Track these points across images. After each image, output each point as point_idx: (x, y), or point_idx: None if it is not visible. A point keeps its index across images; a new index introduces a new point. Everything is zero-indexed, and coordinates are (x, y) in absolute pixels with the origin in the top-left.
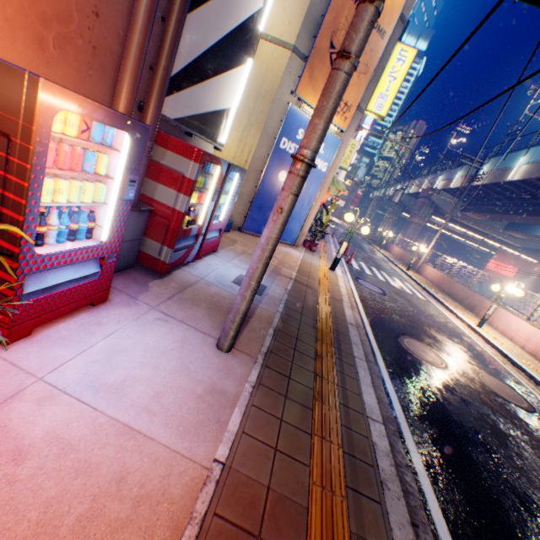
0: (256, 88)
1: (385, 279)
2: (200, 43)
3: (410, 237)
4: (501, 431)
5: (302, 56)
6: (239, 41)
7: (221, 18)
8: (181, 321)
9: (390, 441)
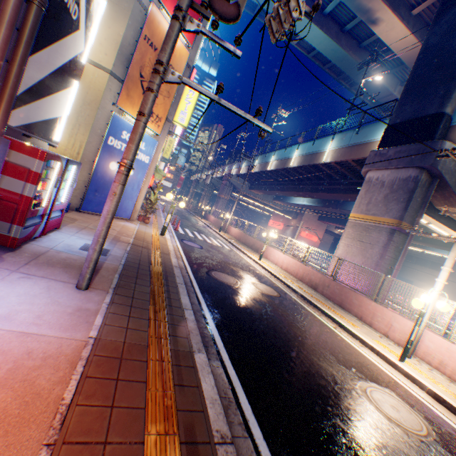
0: (82, 96)
1: (203, 239)
2: (36, 75)
3: (221, 208)
4: (260, 306)
5: (120, 79)
6: (67, 72)
7: (52, 59)
8: (43, 276)
9: (198, 319)
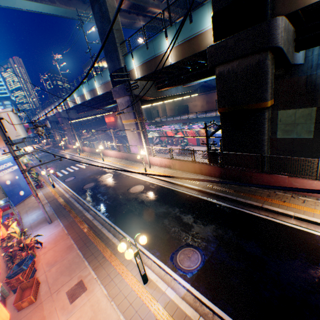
0: None
1: (74, 170)
2: None
3: (72, 136)
4: (104, 187)
5: None
6: None
7: None
8: (40, 228)
9: (84, 206)
